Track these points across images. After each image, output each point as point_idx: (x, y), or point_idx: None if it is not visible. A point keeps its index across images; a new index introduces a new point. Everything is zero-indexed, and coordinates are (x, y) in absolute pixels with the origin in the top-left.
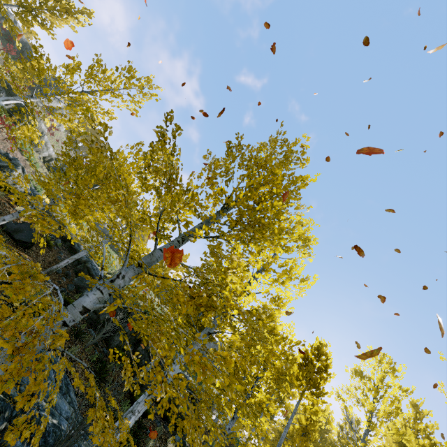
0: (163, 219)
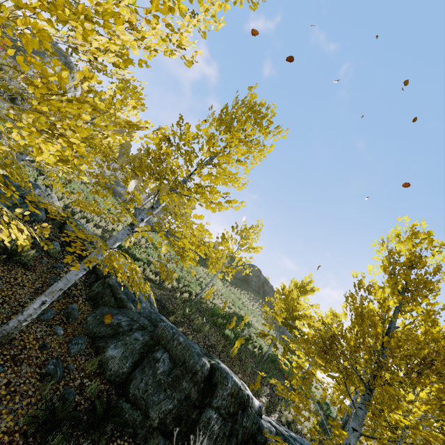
0: (233, 162)
